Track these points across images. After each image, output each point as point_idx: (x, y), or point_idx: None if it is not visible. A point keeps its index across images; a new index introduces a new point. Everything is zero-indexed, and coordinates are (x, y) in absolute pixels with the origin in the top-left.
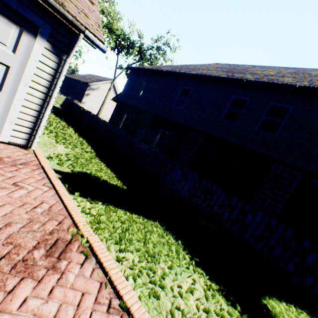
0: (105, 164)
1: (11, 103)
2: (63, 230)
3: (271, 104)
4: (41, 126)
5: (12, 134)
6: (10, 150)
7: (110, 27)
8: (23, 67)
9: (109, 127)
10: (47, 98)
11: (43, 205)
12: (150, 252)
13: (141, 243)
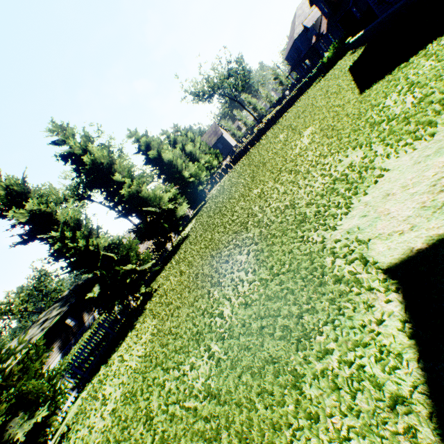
0: None
1: None
2: None
3: None
4: None
5: None
6: None
7: (212, 83)
8: None
9: None
10: None
11: None
12: None
13: None
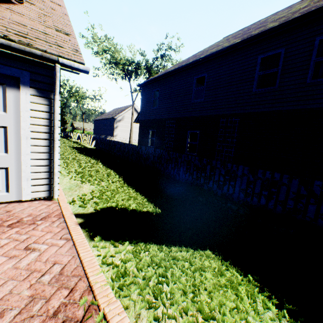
0: (134, 190)
1: (21, 161)
2: (74, 303)
3: (318, 39)
4: (55, 173)
5: (32, 190)
6: (33, 207)
7: (114, 60)
8: (18, 122)
9: (136, 149)
10: (52, 143)
11: (54, 269)
12: (205, 311)
13: (188, 296)
